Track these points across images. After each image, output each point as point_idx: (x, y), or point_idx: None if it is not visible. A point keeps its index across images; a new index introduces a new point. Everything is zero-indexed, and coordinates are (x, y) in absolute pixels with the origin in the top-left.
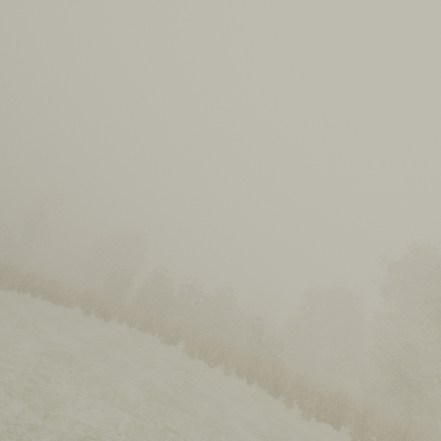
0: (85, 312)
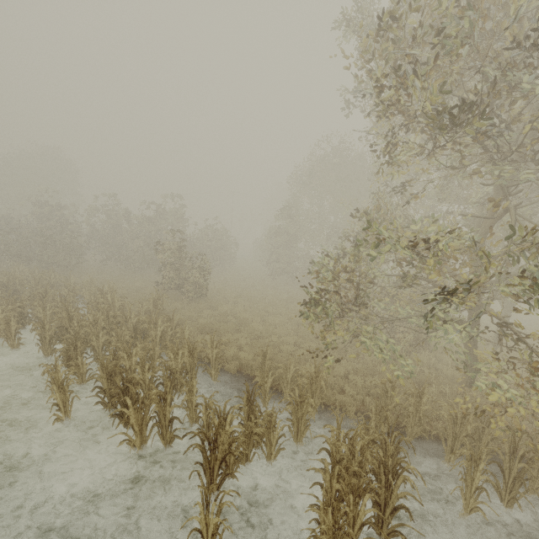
0: None
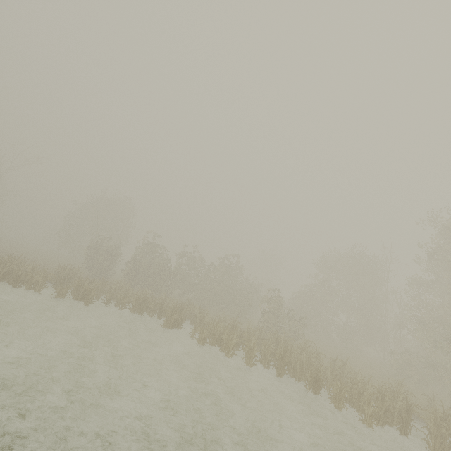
0: (56, 295)
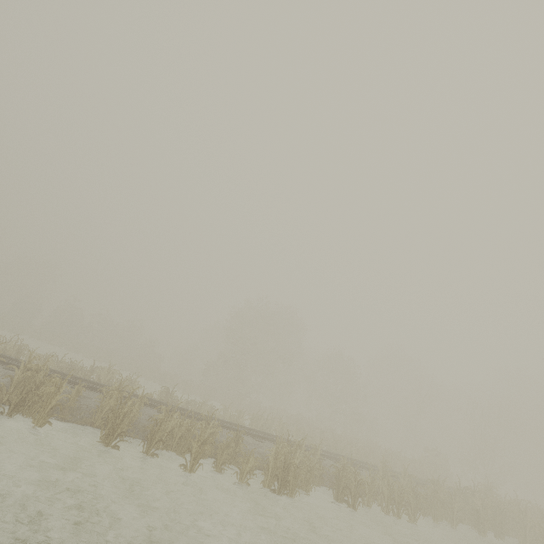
0: None
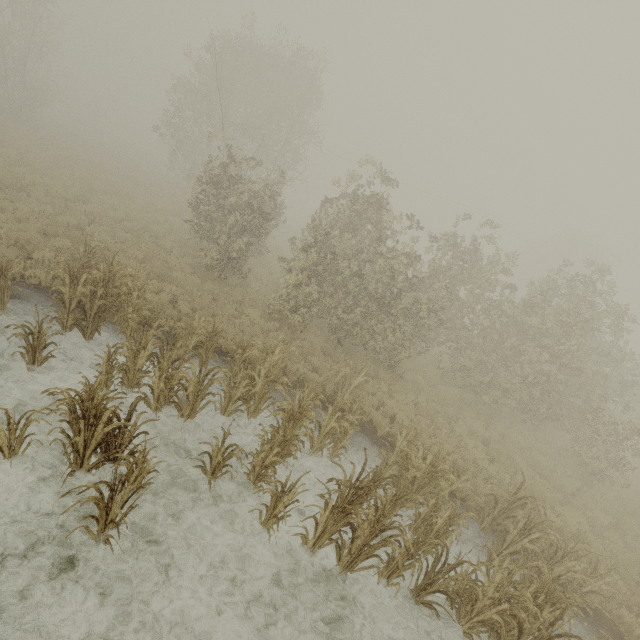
0: None
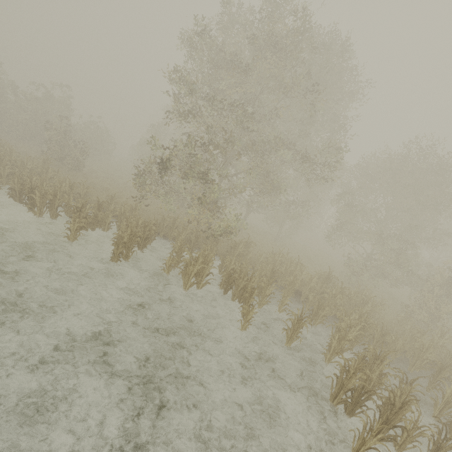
0: None
